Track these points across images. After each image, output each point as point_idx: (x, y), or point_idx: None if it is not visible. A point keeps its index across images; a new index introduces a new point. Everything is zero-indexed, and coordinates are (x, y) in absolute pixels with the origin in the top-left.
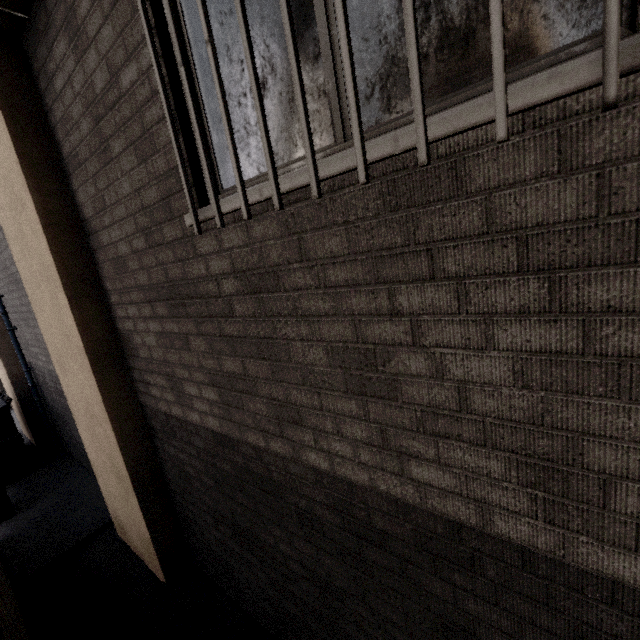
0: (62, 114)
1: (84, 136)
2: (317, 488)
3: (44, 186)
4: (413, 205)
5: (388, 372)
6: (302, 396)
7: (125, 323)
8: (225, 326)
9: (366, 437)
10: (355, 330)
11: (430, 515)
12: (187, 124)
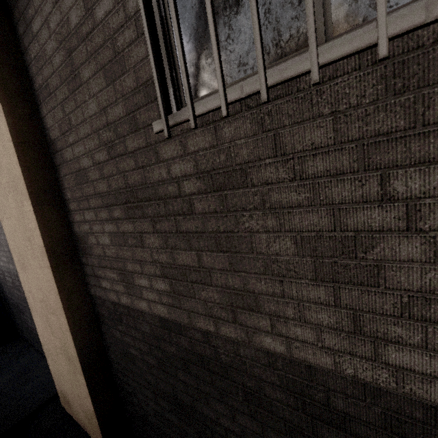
0: (37, 52)
1: (56, 68)
2: (269, 370)
3: (17, 111)
4: (426, 84)
5: (370, 258)
6: (262, 284)
7: (81, 226)
8: (182, 223)
9: (334, 322)
10: (333, 219)
11: (407, 400)
12: (157, 45)
